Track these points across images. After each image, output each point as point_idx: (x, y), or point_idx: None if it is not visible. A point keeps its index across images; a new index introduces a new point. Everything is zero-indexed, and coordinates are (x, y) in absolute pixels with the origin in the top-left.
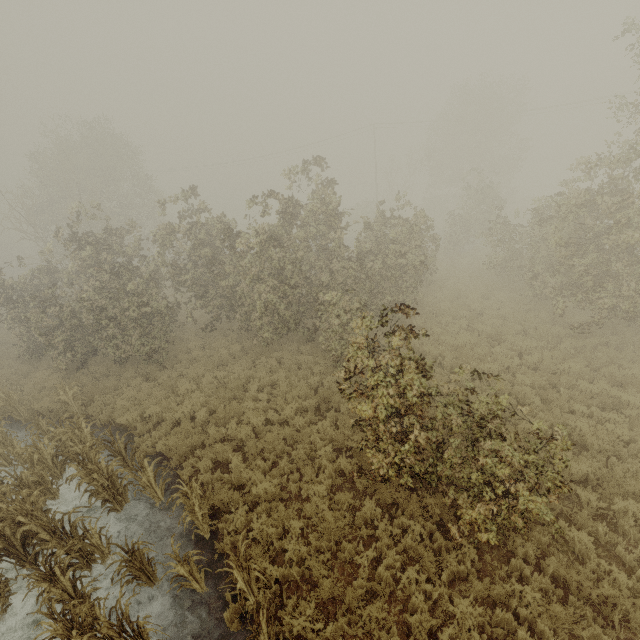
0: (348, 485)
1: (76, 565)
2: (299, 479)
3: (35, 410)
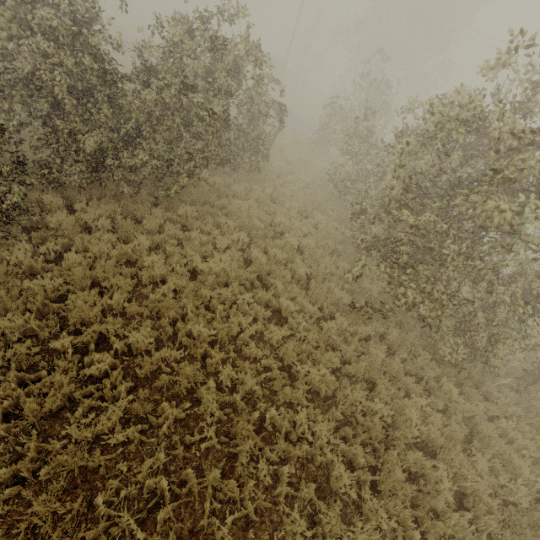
0: None
1: None
2: None
3: None
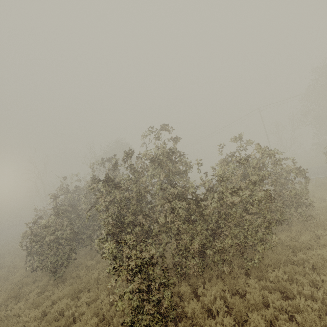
0: None
1: None
2: None
3: None
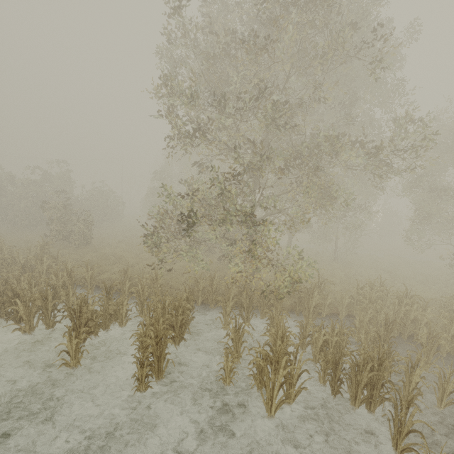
0: None
1: None
2: None
3: None
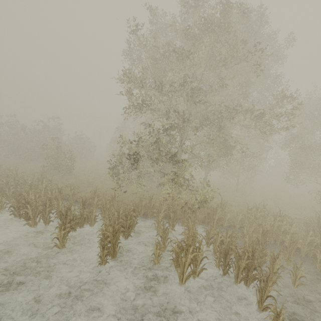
0: None
1: None
2: None
3: None
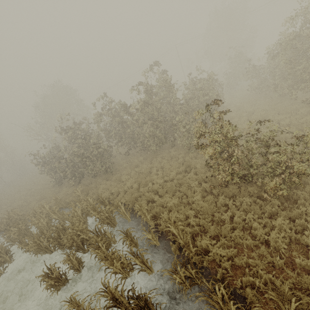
0: (209, 194)
1: (106, 242)
2: (186, 198)
3: (67, 203)
